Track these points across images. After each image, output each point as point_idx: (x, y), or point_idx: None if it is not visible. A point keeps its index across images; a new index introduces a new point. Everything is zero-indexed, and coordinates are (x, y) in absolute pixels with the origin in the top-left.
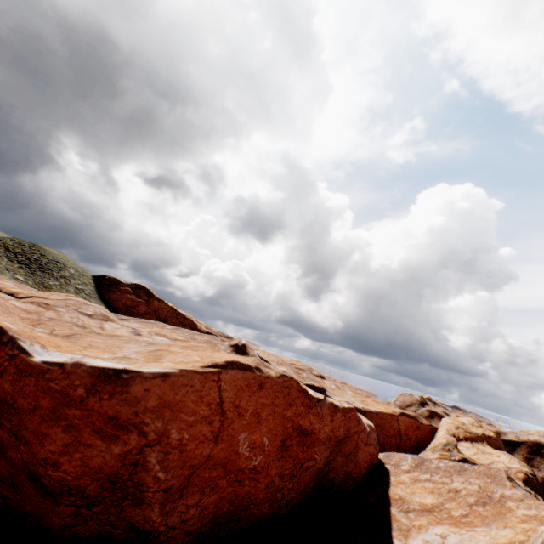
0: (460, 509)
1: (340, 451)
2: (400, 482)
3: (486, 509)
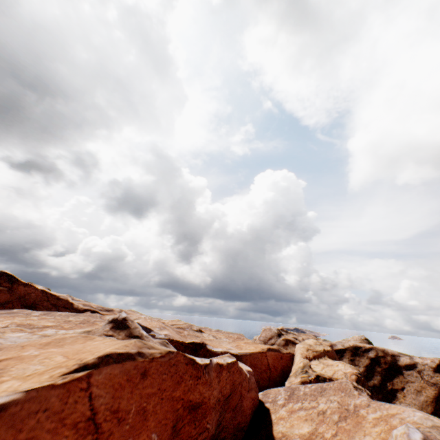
0: (330, 430)
1: (228, 407)
2: (280, 418)
3: (348, 423)
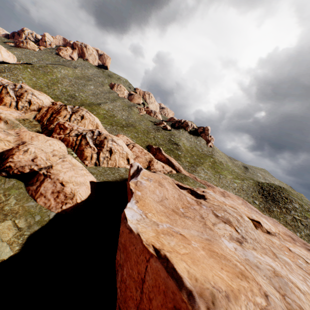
0: None
1: None
2: None
3: None
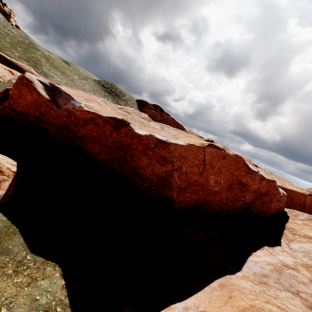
0: None
1: (260, 199)
2: (295, 223)
3: None
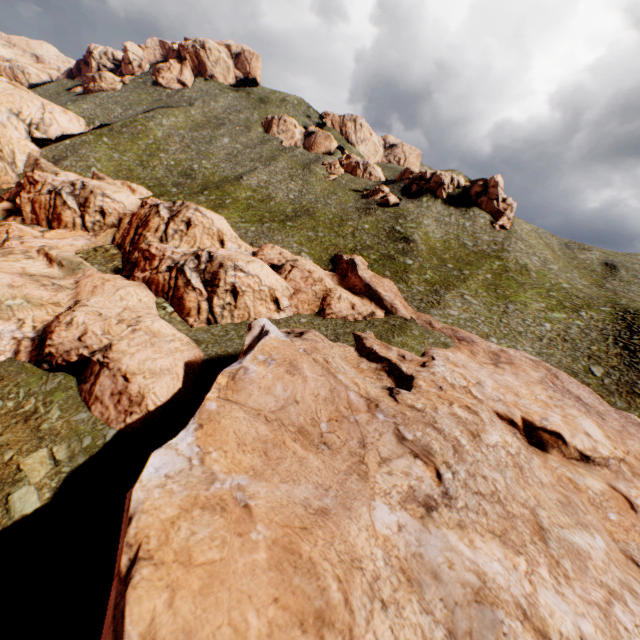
0: None
1: None
2: None
3: None
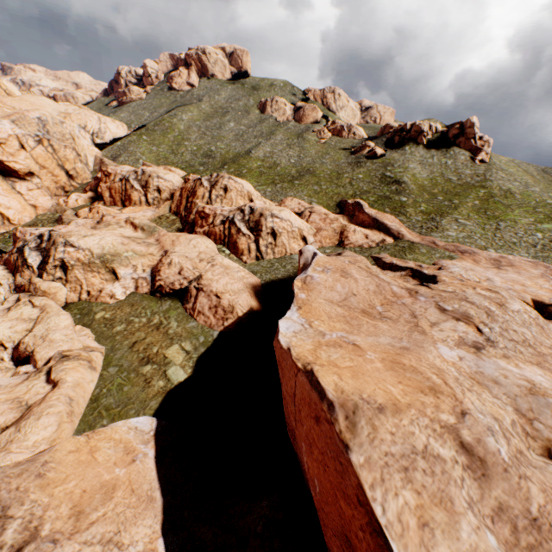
0: None
1: None
2: None
3: None
